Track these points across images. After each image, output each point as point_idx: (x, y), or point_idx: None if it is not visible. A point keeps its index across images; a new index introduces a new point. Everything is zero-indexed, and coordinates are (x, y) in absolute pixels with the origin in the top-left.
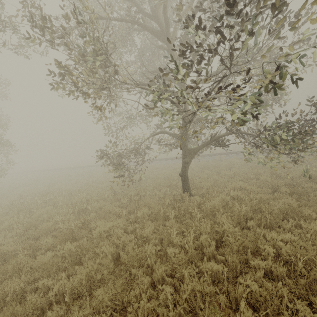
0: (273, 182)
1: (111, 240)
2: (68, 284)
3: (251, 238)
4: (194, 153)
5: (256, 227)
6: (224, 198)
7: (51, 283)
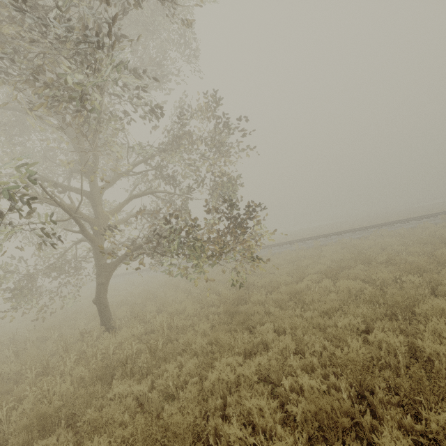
0: (225, 296)
1: None
2: None
3: (83, 400)
4: (111, 270)
5: (130, 375)
6: (133, 332)
7: None
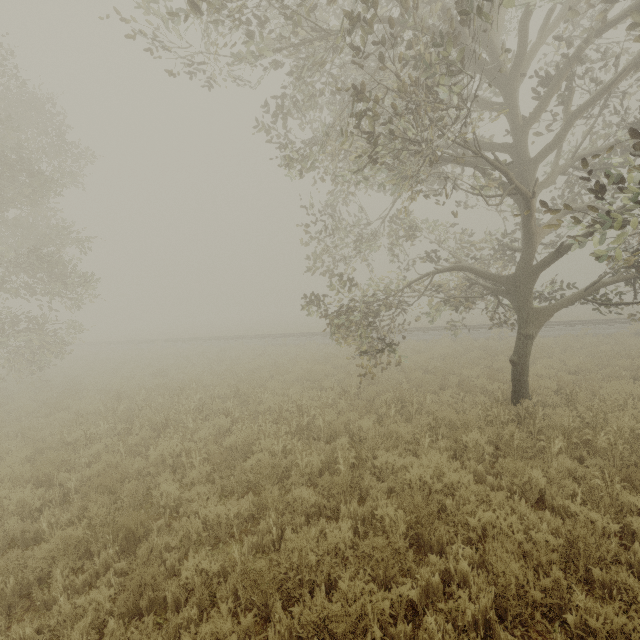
0: None
1: (457, 498)
2: (485, 600)
3: None
4: (546, 318)
5: None
6: (634, 414)
7: (415, 596)
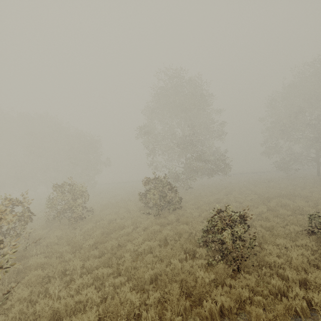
0: None
1: None
2: None
3: None
4: None
5: None
6: None
7: None
